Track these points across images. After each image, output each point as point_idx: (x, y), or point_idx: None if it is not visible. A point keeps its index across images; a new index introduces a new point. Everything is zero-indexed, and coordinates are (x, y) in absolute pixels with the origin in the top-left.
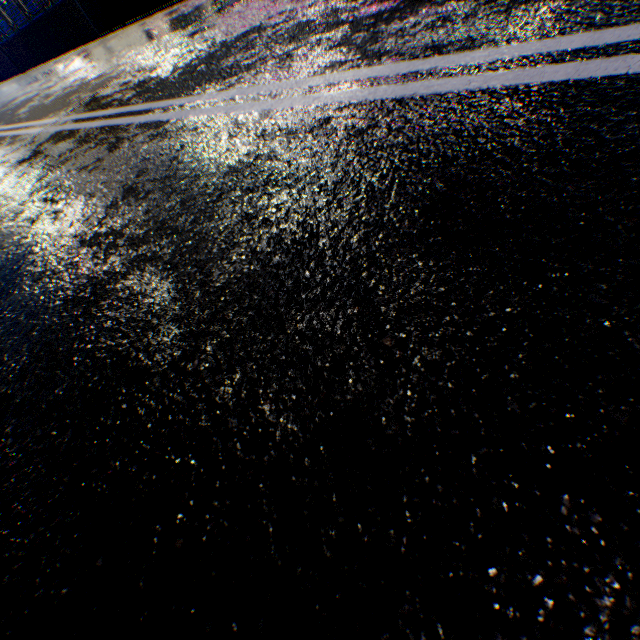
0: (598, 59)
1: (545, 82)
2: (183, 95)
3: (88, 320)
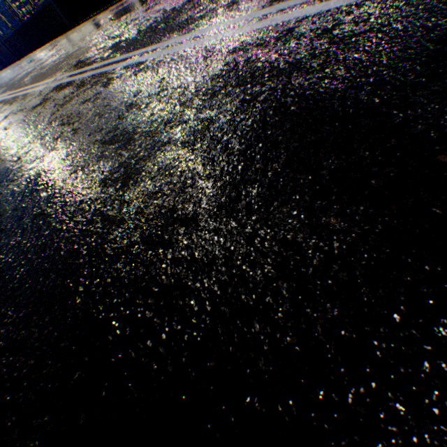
0: None
1: None
2: (152, 44)
3: (127, 190)
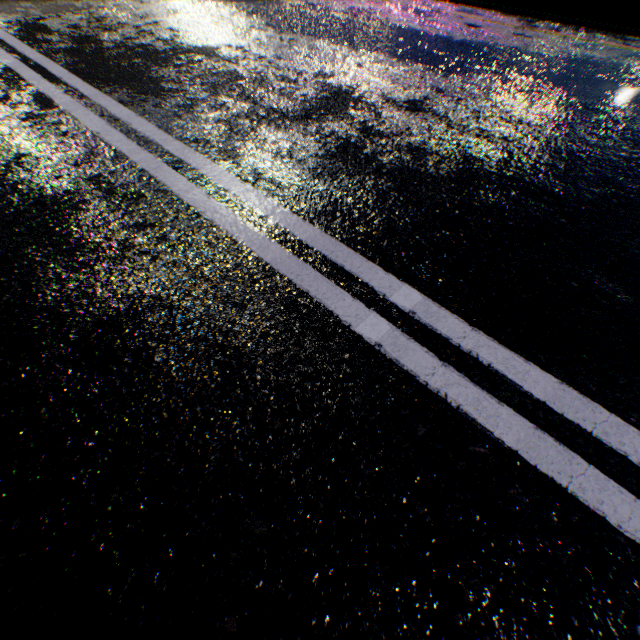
0: (298, 257)
1: (261, 257)
2: (96, 83)
3: None
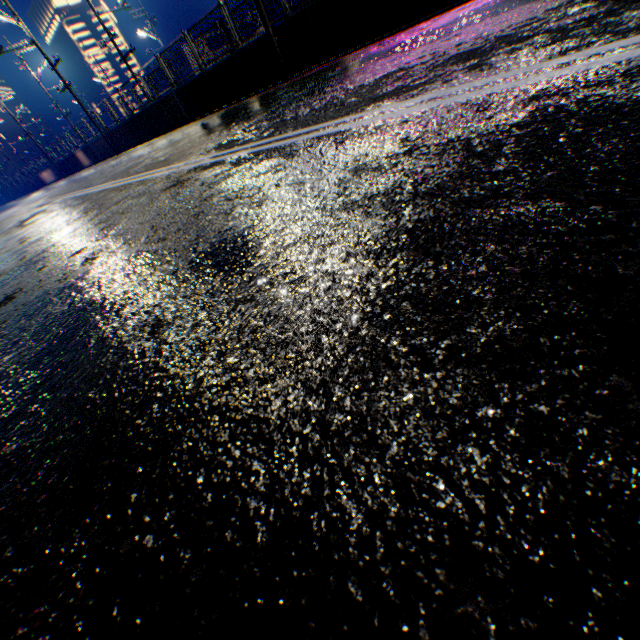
0: None
1: None
2: (347, 115)
3: (443, 260)
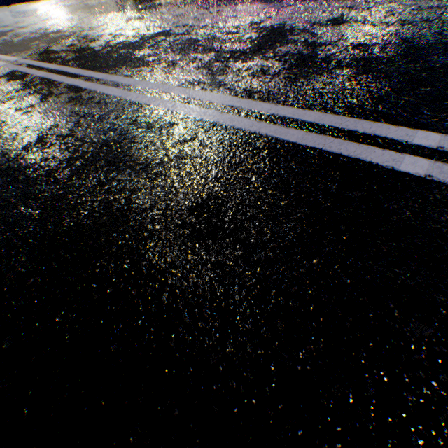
0: (315, 133)
1: (286, 140)
2: (103, 71)
3: None
